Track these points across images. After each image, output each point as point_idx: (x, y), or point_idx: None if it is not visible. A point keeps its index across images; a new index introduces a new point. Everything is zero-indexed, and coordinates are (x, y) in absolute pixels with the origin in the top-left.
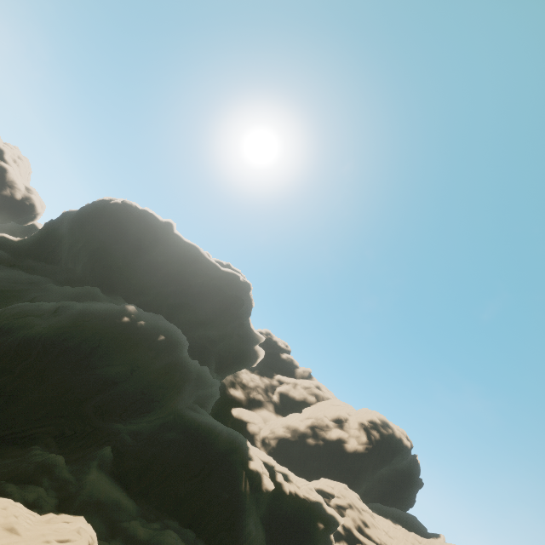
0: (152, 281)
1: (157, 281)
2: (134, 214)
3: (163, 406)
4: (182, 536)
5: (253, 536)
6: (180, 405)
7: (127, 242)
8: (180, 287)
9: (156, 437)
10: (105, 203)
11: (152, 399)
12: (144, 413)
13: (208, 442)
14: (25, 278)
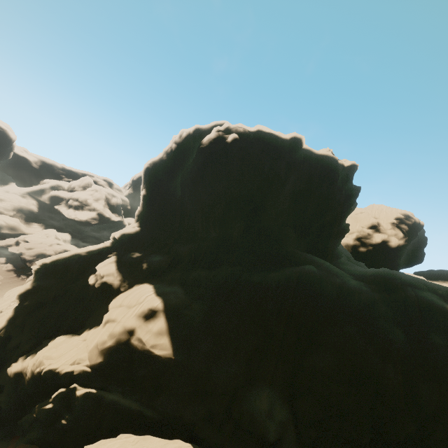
0: (308, 217)
1: (313, 215)
2: (255, 144)
3: None
4: None
5: None
6: None
7: (273, 188)
8: (336, 212)
9: None
10: (222, 147)
11: None
12: None
13: None
14: (221, 282)
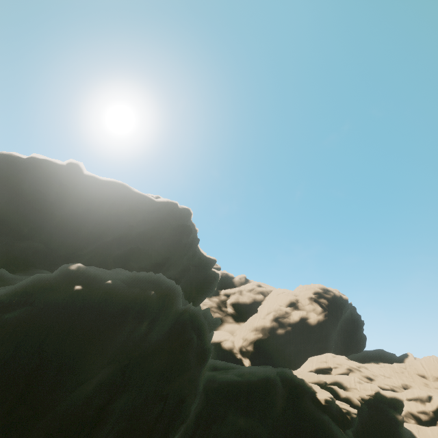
0: (80, 238)
1: (87, 235)
2: (18, 164)
3: (196, 395)
4: None
5: None
6: (205, 375)
7: (23, 200)
8: (119, 233)
9: None
10: None
11: (179, 399)
12: (177, 429)
13: (268, 405)
14: None
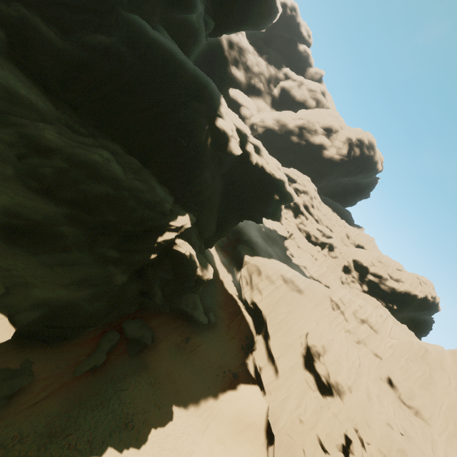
0: None
1: None
2: None
3: None
4: (122, 161)
5: (207, 184)
6: (125, 4)
7: None
8: None
9: (85, 38)
10: None
11: None
12: None
13: (164, 74)
14: None
